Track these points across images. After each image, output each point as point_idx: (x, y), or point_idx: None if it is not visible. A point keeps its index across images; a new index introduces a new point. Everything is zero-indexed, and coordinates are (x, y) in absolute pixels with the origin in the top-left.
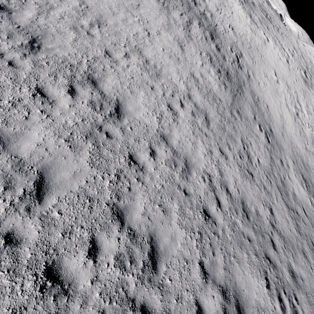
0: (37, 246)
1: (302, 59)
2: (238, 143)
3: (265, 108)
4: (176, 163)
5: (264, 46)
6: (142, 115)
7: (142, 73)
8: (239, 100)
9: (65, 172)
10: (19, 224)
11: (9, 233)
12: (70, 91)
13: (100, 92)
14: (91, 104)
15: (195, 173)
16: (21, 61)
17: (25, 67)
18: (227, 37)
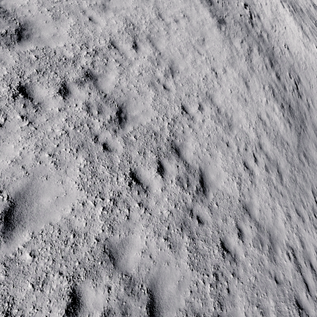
0: None
1: None
2: (310, 197)
3: None
4: (262, 240)
5: None
6: (224, 183)
7: (216, 127)
8: (304, 139)
9: (171, 284)
10: None
11: None
12: (159, 168)
13: (184, 163)
14: (179, 181)
15: (280, 251)
16: (113, 140)
17: (118, 148)
18: (285, 60)
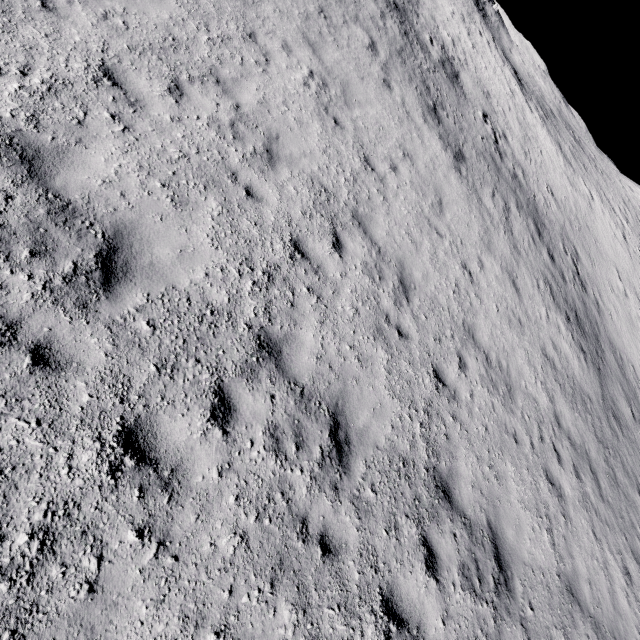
0: None
1: (639, 225)
2: (639, 509)
3: (633, 376)
4: None
5: (592, 213)
6: (529, 542)
7: (492, 401)
8: (606, 380)
9: None
10: None
11: None
12: (427, 559)
13: (462, 520)
14: (464, 577)
15: None
16: (336, 518)
17: (348, 538)
18: (553, 218)
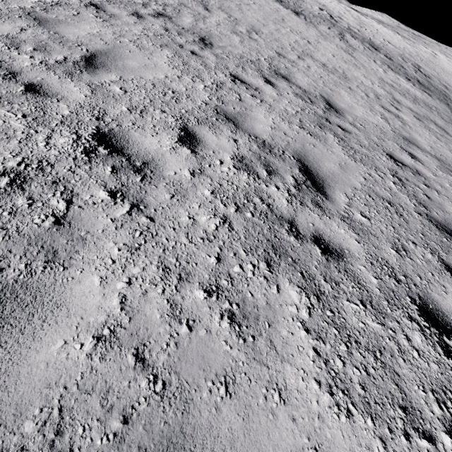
0: (371, 264)
1: None
2: None
3: None
4: None
5: (436, 59)
6: (361, 114)
7: (328, 74)
8: None
9: (327, 163)
10: (321, 226)
11: (316, 237)
12: (266, 81)
13: (298, 87)
14: (297, 96)
15: None
16: (201, 52)
17: (209, 58)
18: (390, 49)
